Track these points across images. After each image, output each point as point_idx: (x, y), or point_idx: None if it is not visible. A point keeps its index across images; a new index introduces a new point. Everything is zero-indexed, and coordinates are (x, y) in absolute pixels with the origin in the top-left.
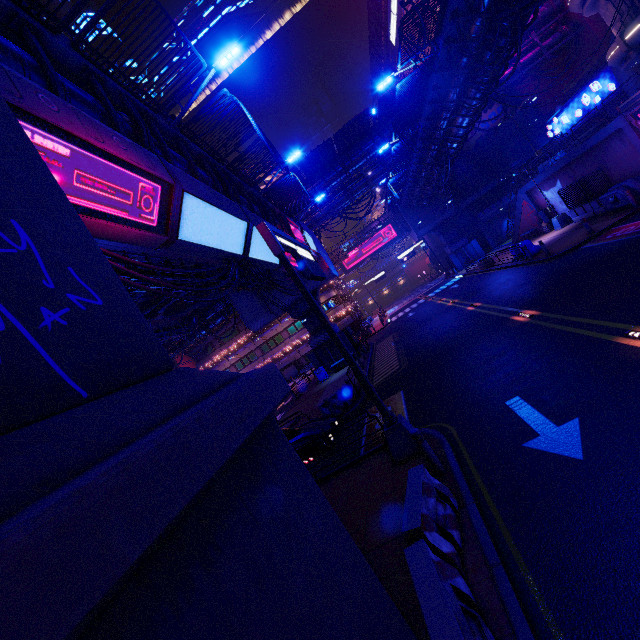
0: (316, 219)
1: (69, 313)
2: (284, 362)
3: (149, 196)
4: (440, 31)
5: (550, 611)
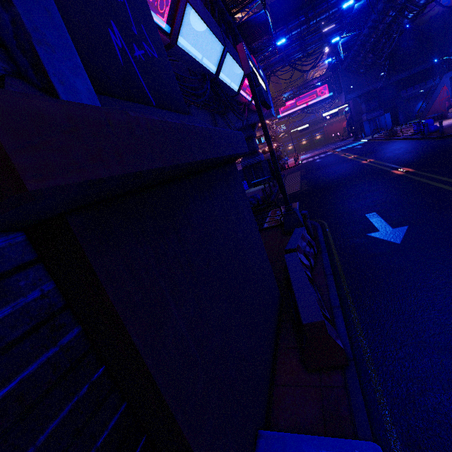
0: (270, 64)
1: (144, 54)
2: None
3: None
4: None
5: (350, 293)
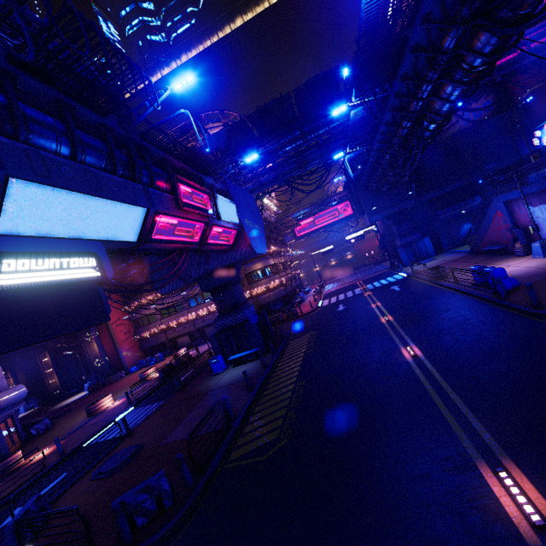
0: (261, 183)
1: None
2: (208, 320)
3: None
4: None
5: None
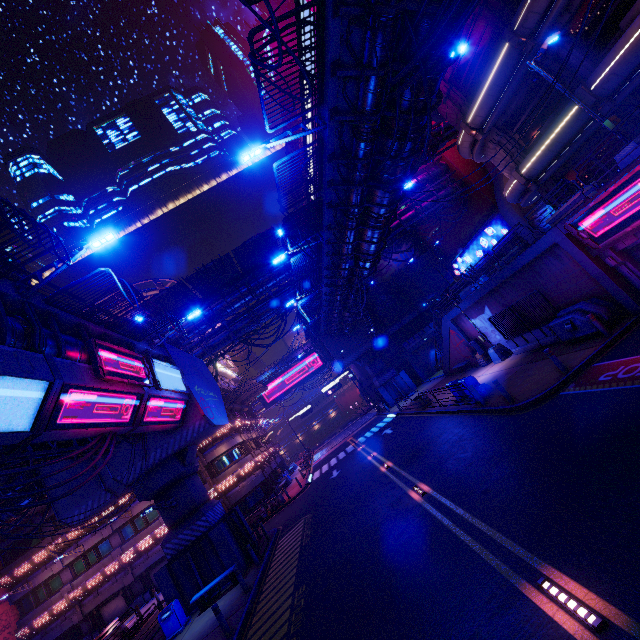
0: (211, 345)
1: None
2: (154, 555)
3: None
4: (323, 97)
5: None
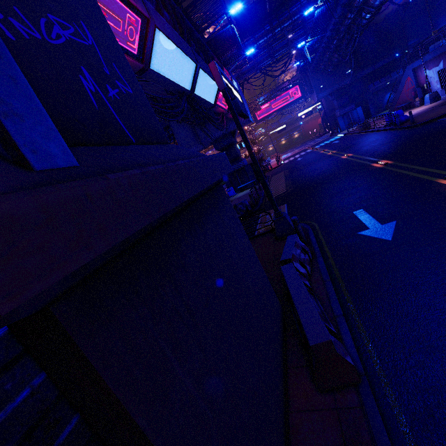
0: (242, 72)
1: (119, 93)
2: None
3: (132, 27)
4: None
5: (350, 298)
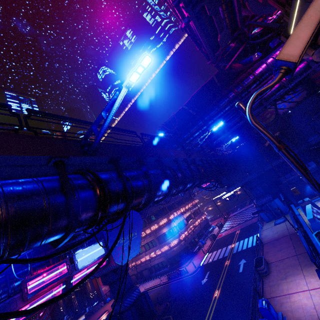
0: None
1: None
2: (142, 267)
3: None
4: None
5: None
